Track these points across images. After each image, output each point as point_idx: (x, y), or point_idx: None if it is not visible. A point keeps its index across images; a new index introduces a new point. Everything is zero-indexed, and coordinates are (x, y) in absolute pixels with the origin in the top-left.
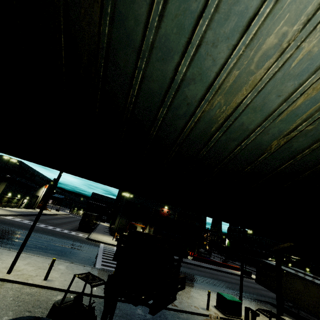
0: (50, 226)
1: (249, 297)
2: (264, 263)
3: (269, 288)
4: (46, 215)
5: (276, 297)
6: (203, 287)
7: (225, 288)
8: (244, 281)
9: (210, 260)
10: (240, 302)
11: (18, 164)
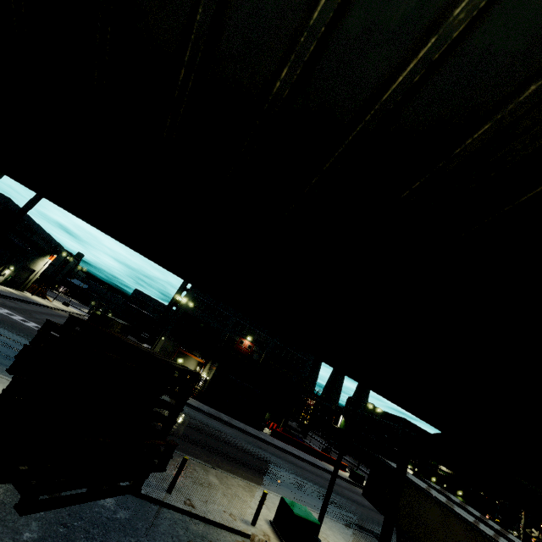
0: (32, 323)
1: (345, 518)
2: (385, 465)
3: (382, 509)
4: (39, 306)
5: (382, 529)
6: (267, 484)
7: (308, 494)
8: (348, 490)
9: (300, 443)
10: (317, 523)
11: (3, 203)
